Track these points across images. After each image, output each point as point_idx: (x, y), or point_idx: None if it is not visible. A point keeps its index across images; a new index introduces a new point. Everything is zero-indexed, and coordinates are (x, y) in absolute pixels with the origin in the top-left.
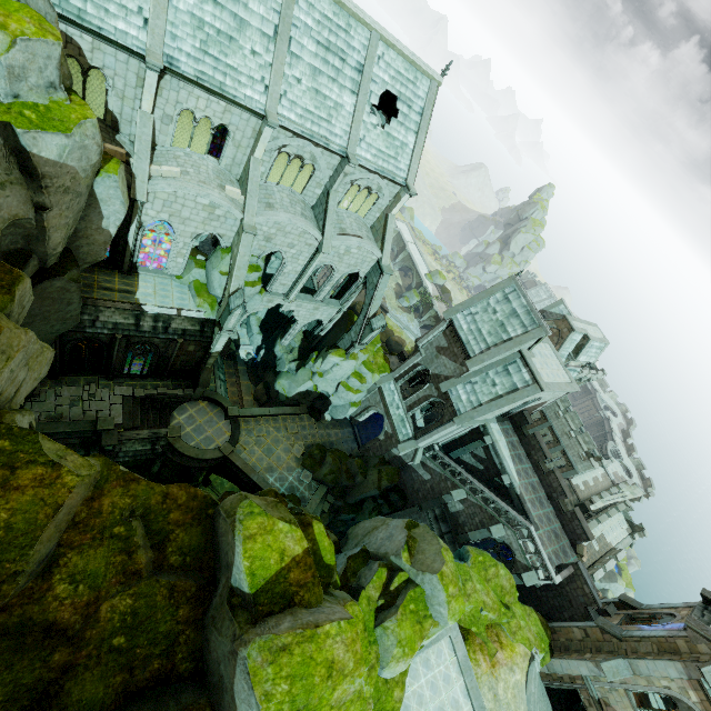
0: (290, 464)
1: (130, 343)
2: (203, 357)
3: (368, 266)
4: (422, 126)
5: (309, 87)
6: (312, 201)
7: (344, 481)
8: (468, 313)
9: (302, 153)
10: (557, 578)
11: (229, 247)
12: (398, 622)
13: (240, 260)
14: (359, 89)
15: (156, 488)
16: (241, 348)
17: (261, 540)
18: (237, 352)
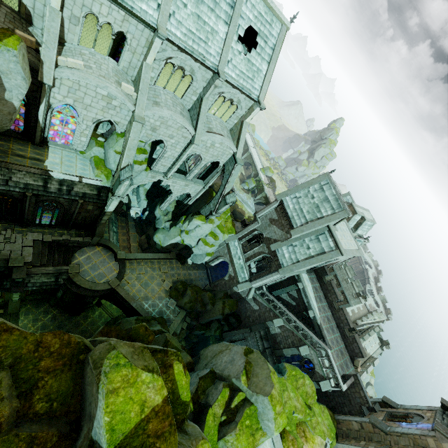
0: (161, 295)
1: (39, 200)
2: (100, 214)
3: (226, 157)
4: (273, 58)
5: (193, 12)
6: (189, 105)
7: (199, 308)
8: (294, 197)
9: (184, 66)
10: (344, 386)
11: (123, 132)
12: (236, 437)
13: (130, 143)
14: (230, 21)
15: (29, 337)
16: (132, 209)
17: (123, 393)
18: (128, 212)
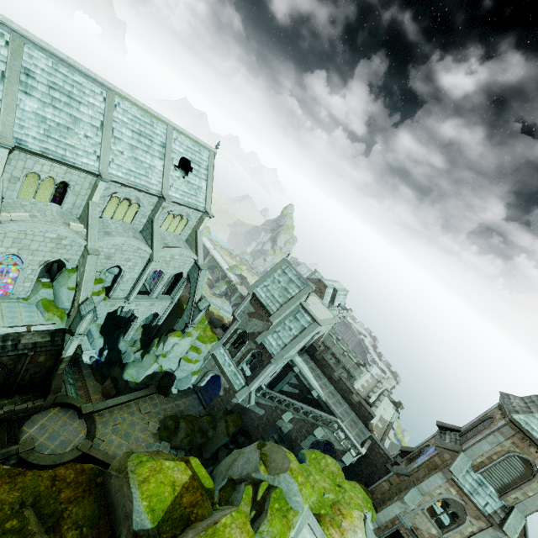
0: (148, 441)
1: None
2: (54, 364)
3: (188, 266)
4: (209, 176)
5: (130, 156)
6: (140, 227)
7: (199, 439)
8: (263, 286)
9: (129, 197)
10: (363, 450)
11: (74, 267)
12: (269, 522)
13: (87, 275)
14: (165, 157)
15: (43, 474)
16: (84, 353)
17: (154, 480)
18: (80, 358)
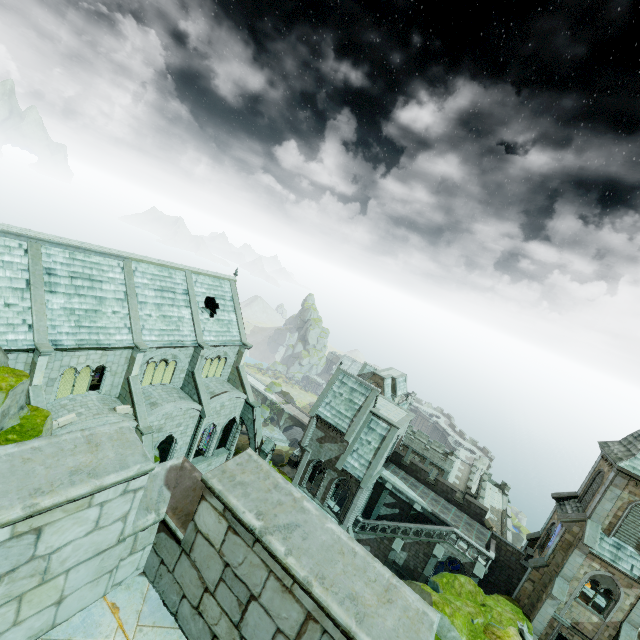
0: None
1: None
2: None
3: (239, 408)
4: (236, 306)
5: (158, 316)
6: (180, 384)
7: None
8: (325, 404)
9: (165, 357)
10: (491, 554)
11: None
12: None
13: None
14: (190, 303)
15: None
16: None
17: None
18: None
